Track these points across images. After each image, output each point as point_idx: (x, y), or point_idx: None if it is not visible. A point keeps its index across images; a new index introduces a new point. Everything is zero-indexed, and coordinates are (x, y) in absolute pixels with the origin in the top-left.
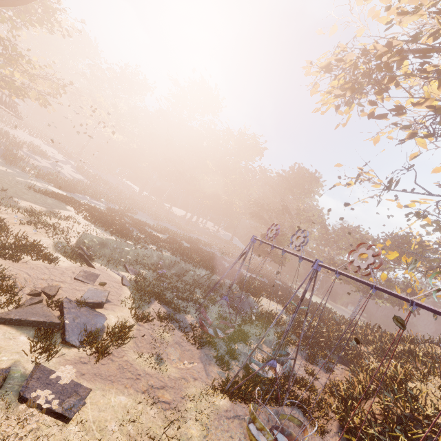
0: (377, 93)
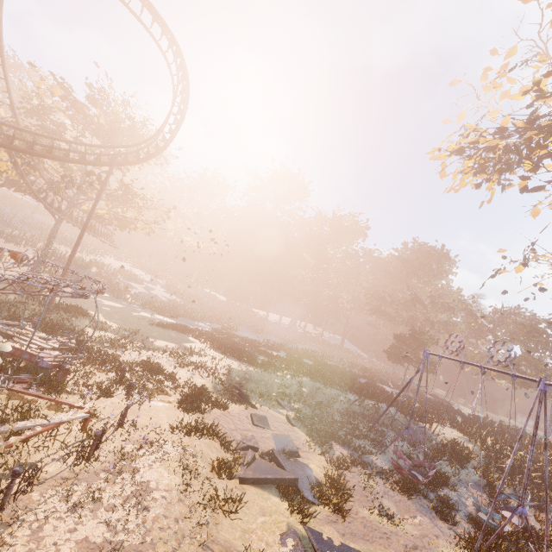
0: (532, 170)
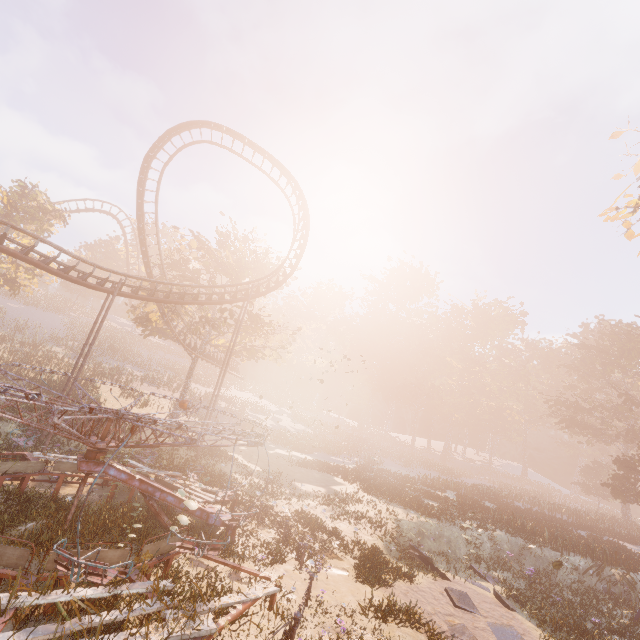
0: None
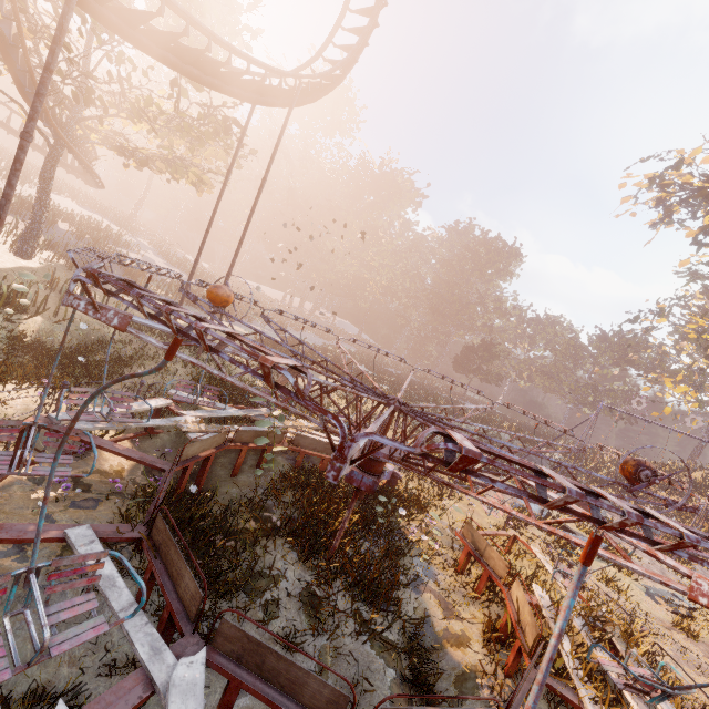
0: None
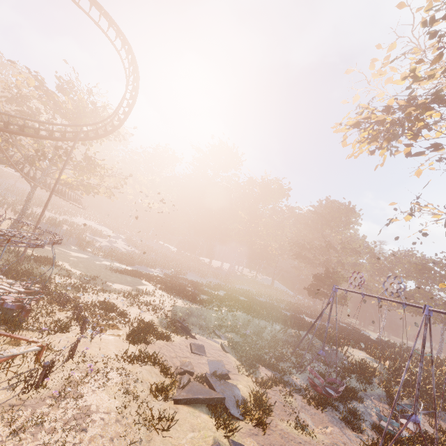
0: (413, 138)
